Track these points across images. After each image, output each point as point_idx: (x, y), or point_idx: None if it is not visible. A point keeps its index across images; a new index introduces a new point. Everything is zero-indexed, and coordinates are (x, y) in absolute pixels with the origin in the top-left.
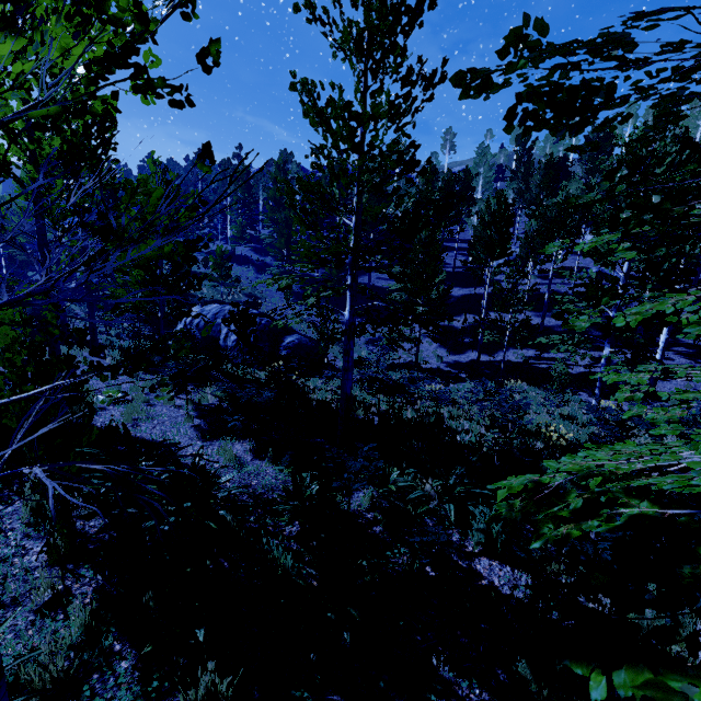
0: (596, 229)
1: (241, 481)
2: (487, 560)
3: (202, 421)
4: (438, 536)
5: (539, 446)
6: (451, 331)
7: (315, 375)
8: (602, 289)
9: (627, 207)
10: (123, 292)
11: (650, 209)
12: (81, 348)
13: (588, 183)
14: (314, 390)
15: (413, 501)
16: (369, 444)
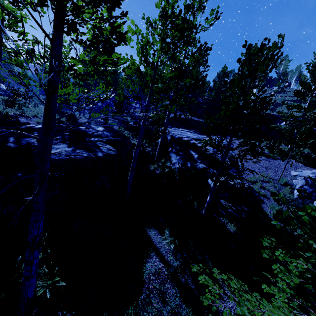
0: None
1: None
2: None
3: None
4: None
5: None
6: None
7: None
8: None
9: None
10: None
11: None
12: None
13: None
14: None
15: None
16: None
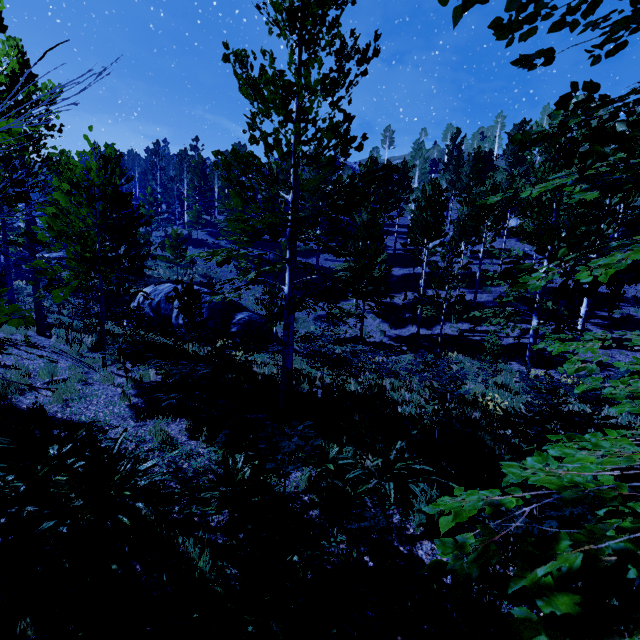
0: (522, 210)
1: (171, 464)
2: (430, 543)
3: (139, 399)
4: (377, 522)
5: (476, 415)
6: (393, 307)
7: (265, 350)
8: (559, 238)
9: (584, 140)
10: (58, 269)
11: (612, 141)
12: (28, 328)
13: (512, 173)
14: (261, 365)
15: (352, 479)
16: (311, 418)
